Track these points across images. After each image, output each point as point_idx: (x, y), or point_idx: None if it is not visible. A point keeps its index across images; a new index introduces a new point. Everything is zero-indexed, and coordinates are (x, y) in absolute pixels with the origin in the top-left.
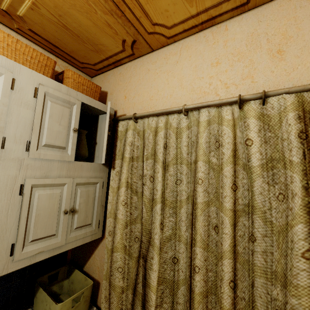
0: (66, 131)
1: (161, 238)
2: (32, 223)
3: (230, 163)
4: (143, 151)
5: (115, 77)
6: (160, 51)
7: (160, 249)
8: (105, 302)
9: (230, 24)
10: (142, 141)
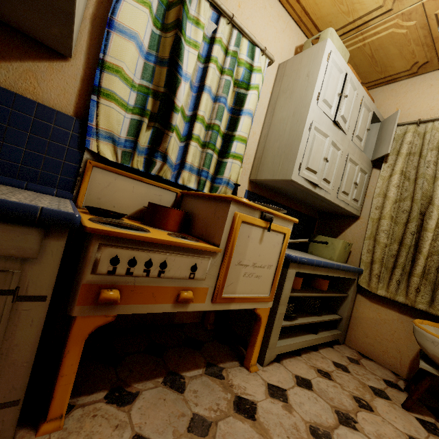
0: (365, 130)
1: None
2: (344, 181)
3: None
4: (420, 148)
5: (384, 93)
6: None
7: None
8: (368, 253)
9: None
10: (421, 140)
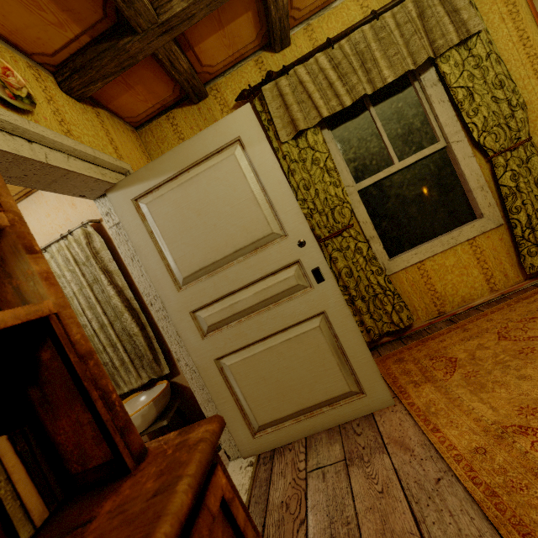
0: None
1: None
2: None
3: (76, 266)
4: None
5: None
6: None
7: None
8: None
9: (43, 192)
10: None
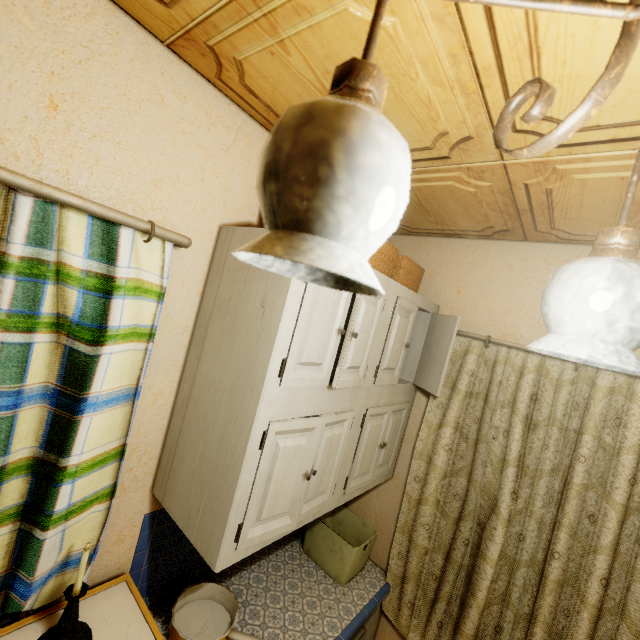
0: (401, 349)
1: (512, 509)
2: (360, 457)
3: (634, 452)
4: (487, 387)
5: (441, 251)
6: (538, 245)
7: (508, 521)
8: (399, 559)
9: None
10: (489, 374)
